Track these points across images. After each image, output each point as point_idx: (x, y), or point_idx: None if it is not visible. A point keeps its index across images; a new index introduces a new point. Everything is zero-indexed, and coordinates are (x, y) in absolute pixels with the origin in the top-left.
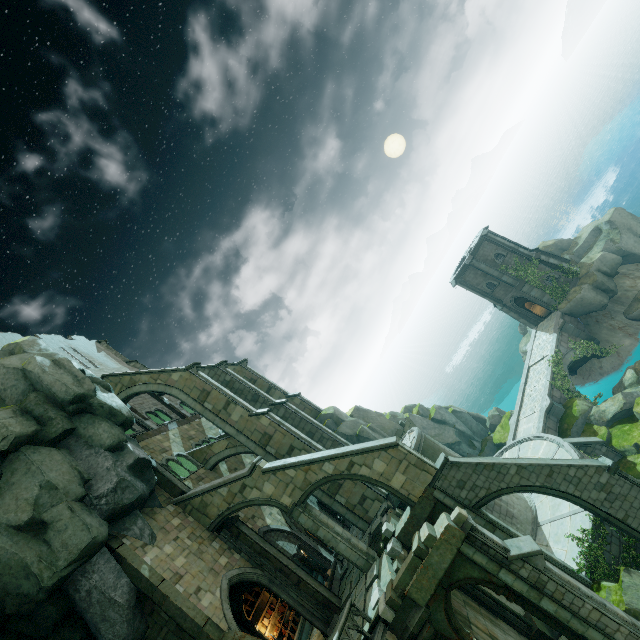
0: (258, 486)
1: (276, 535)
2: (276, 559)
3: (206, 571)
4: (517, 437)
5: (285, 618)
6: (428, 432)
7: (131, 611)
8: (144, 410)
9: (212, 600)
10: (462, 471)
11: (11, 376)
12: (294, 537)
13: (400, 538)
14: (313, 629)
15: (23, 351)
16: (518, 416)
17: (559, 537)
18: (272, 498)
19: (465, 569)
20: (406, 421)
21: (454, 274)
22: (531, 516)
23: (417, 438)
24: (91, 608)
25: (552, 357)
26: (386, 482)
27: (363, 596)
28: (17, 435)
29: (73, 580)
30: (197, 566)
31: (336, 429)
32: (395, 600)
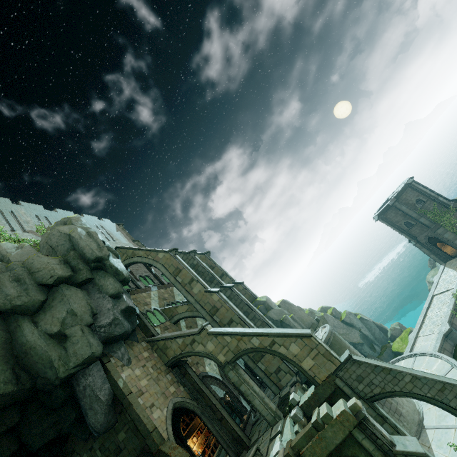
0: (203, 343)
1: (211, 380)
2: (208, 398)
3: (159, 393)
4: (414, 350)
5: (209, 441)
6: (337, 330)
7: (108, 407)
8: (138, 274)
9: (160, 415)
10: (362, 368)
11: (62, 238)
12: (223, 385)
13: (303, 408)
14: (227, 455)
15: (71, 223)
16: (417, 333)
17: (442, 443)
18: (212, 354)
19: (353, 449)
20: (321, 318)
21: (377, 211)
22: (417, 418)
23: (328, 333)
24: (84, 398)
25: (456, 291)
26: (298, 362)
27: (267, 444)
28: (59, 276)
29: (77, 377)
30: (154, 388)
31: (266, 313)
32: (291, 456)
